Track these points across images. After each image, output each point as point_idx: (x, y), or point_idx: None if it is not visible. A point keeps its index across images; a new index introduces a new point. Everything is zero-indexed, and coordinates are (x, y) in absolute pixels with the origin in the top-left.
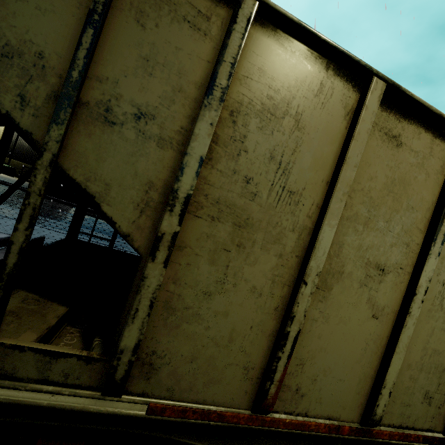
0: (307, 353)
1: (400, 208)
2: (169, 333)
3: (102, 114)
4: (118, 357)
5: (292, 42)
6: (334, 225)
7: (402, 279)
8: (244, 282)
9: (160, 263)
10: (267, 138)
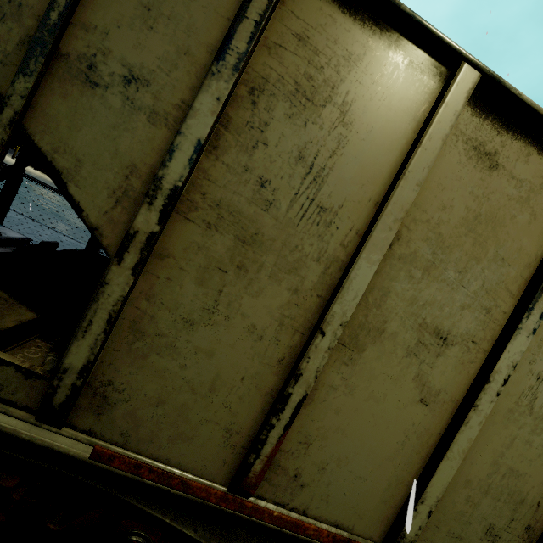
0: (317, 430)
1: (483, 256)
2: (133, 362)
3: (84, 71)
4: (60, 376)
5: (350, 5)
6: (375, 261)
7: (473, 358)
8: (240, 317)
9: (128, 269)
10: (297, 131)
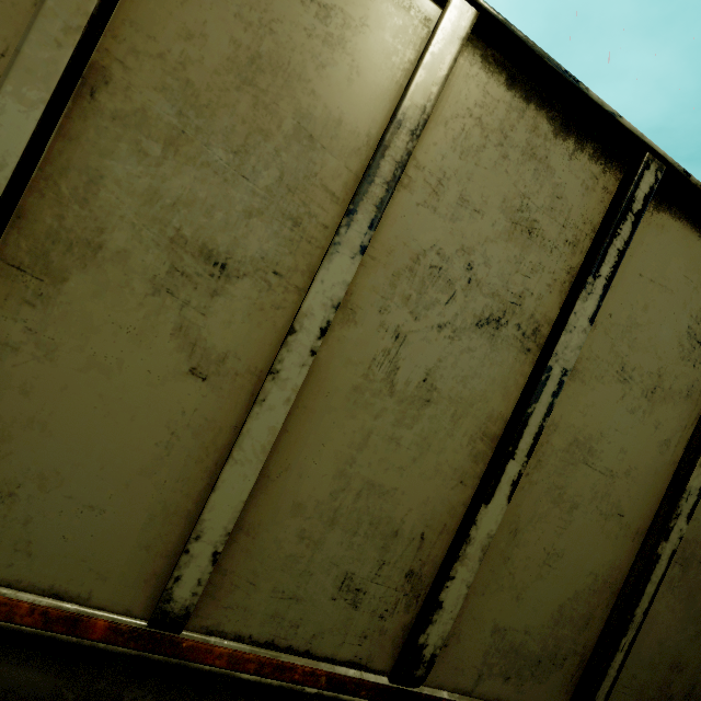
0: None
1: (275, 128)
2: None
3: None
4: None
5: None
6: (35, 102)
7: (279, 301)
8: None
9: None
10: None
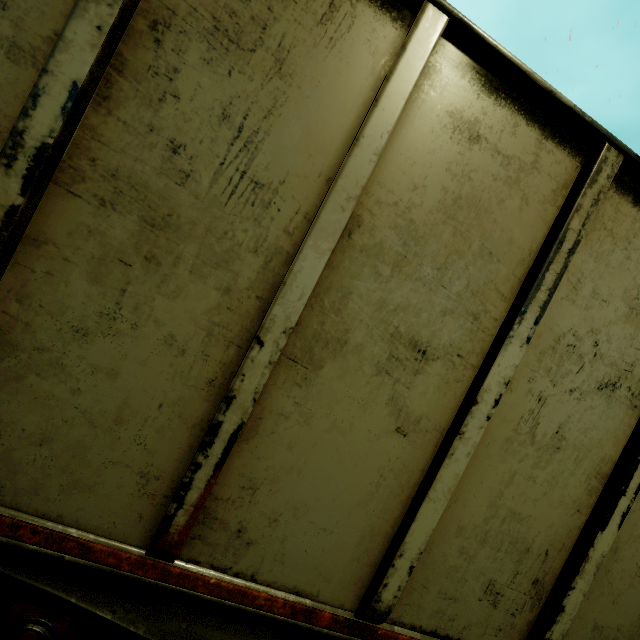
0: (265, 471)
1: (466, 249)
2: (2, 386)
3: None
4: None
5: None
6: (325, 251)
7: (459, 376)
8: (153, 325)
9: None
10: (219, 81)
